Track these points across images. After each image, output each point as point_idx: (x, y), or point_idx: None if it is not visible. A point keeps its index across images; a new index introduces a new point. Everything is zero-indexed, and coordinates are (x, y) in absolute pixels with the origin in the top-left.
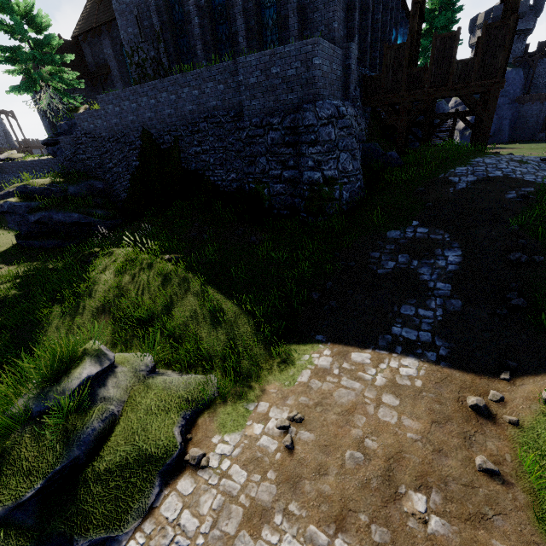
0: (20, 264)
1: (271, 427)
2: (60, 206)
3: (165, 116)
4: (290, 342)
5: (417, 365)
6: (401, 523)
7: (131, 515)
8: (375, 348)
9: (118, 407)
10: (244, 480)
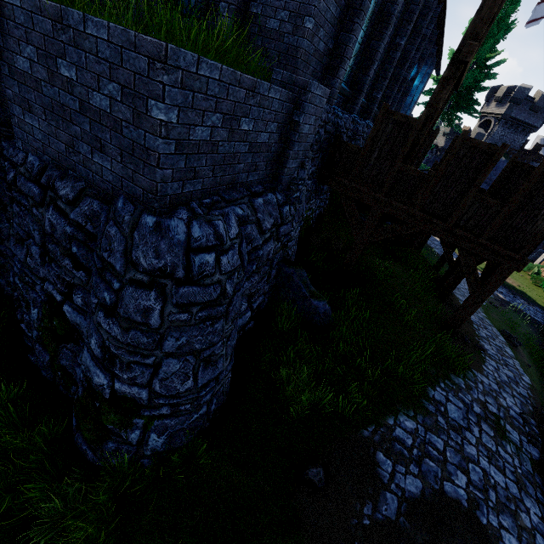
0: None
1: None
2: None
3: None
4: None
5: None
6: None
7: None
8: None
9: None
10: None
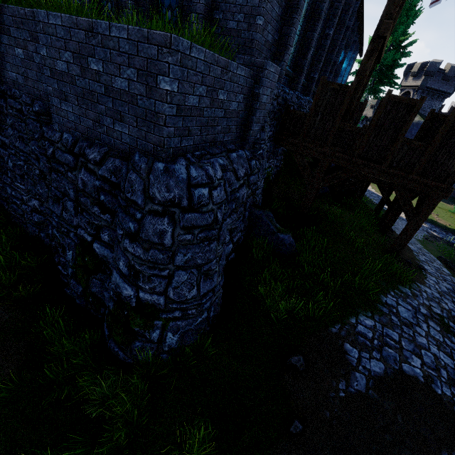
0: None
1: None
2: None
3: None
4: None
5: None
6: None
7: None
8: None
9: None
10: None
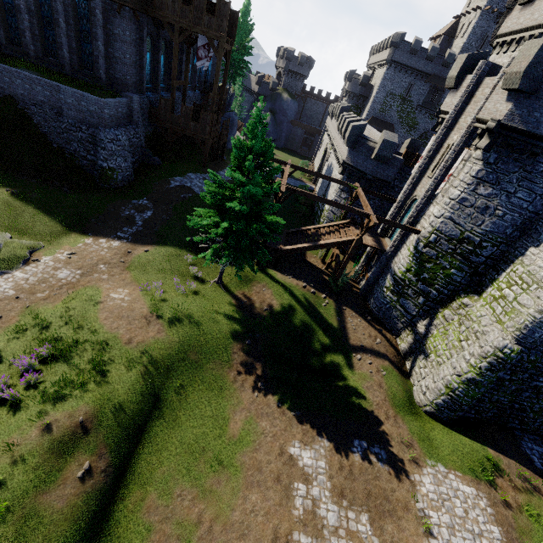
0: None
1: (65, 255)
2: None
3: None
4: (78, 236)
5: (119, 244)
6: (96, 269)
7: (15, 268)
8: (109, 239)
9: (1, 245)
10: (53, 263)
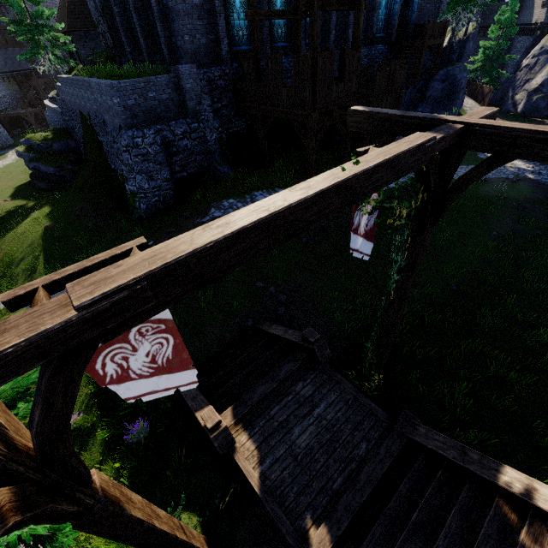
0: (17, 200)
1: None
2: (44, 160)
3: (84, 106)
4: None
5: None
6: None
7: None
8: None
9: None
10: None
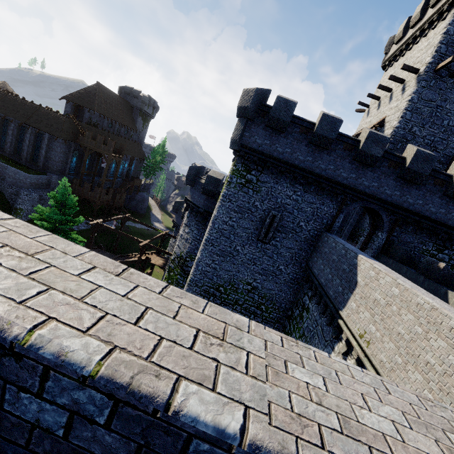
0: None
1: None
2: None
3: None
4: None
5: None
6: None
7: None
8: None
9: None
10: None
